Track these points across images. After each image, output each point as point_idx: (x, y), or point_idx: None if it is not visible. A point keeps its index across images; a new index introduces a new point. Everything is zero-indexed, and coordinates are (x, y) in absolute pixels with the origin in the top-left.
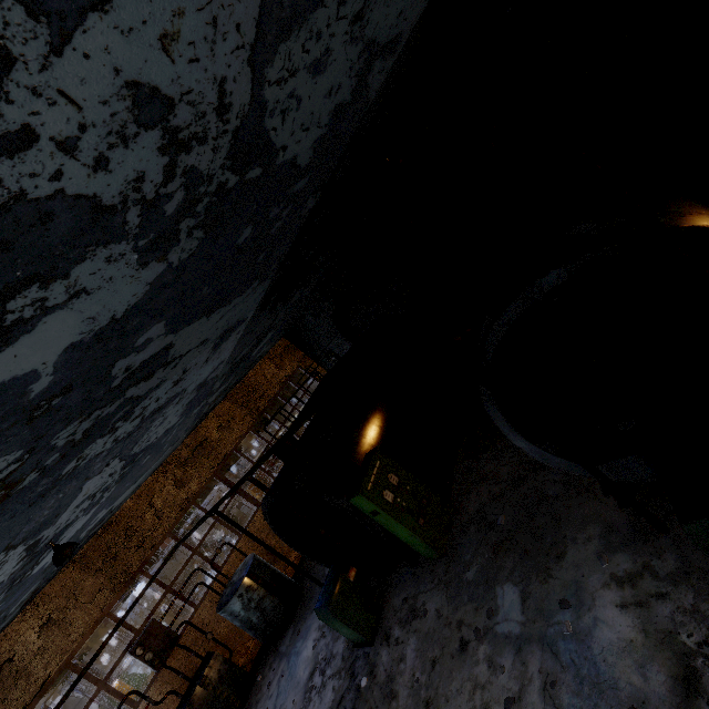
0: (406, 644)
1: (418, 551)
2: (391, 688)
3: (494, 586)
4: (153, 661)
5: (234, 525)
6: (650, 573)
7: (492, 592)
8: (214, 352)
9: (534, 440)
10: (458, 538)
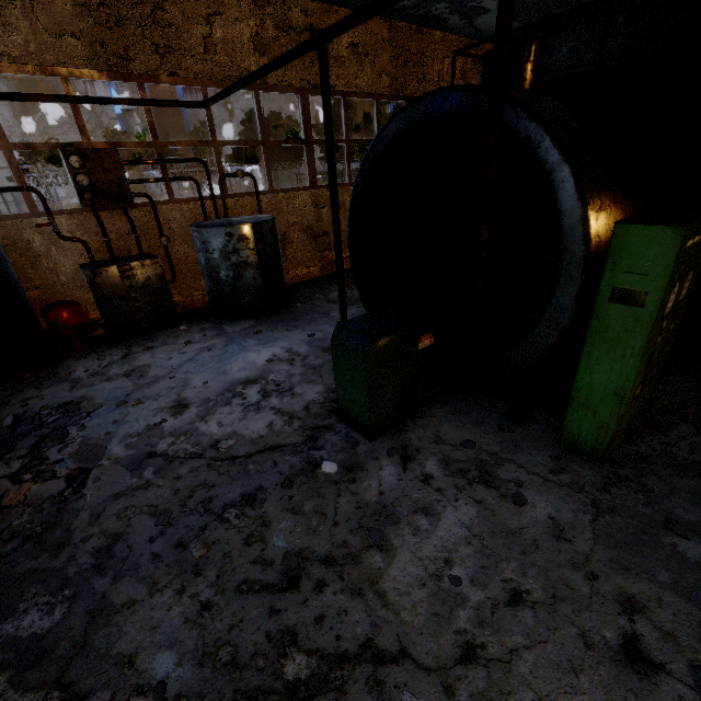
0: (447, 500)
1: (570, 415)
2: (384, 531)
3: None
4: (84, 191)
5: (325, 99)
6: None
7: None
8: None
9: None
10: (654, 466)
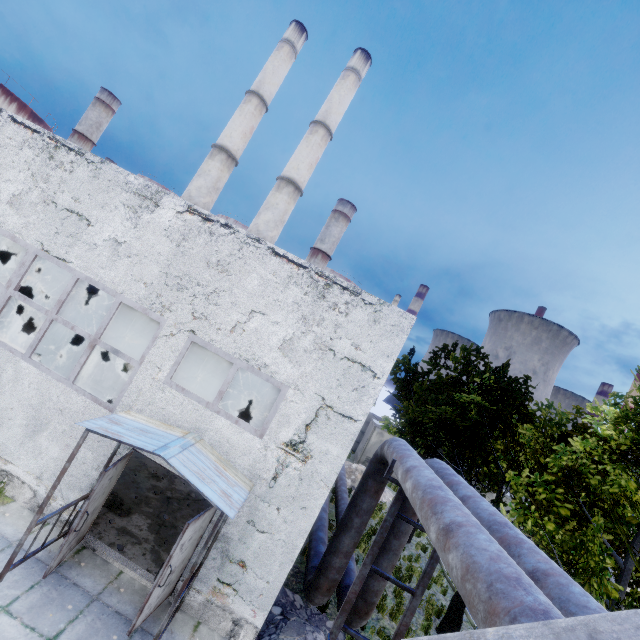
0: None
1: None
2: None
3: None
4: None
5: None
6: None
7: None
8: None
9: None
10: None
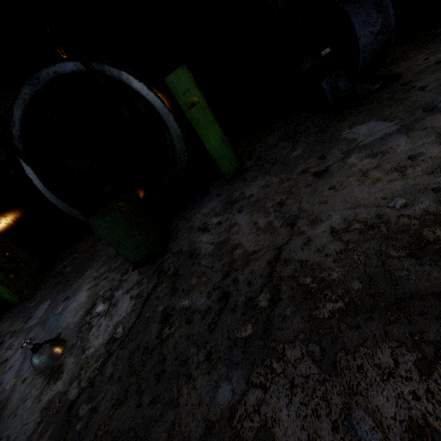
0: None
1: (4, 298)
2: None
3: (41, 304)
4: None
5: None
6: (109, 270)
7: (37, 308)
8: None
9: (61, 197)
10: (41, 287)
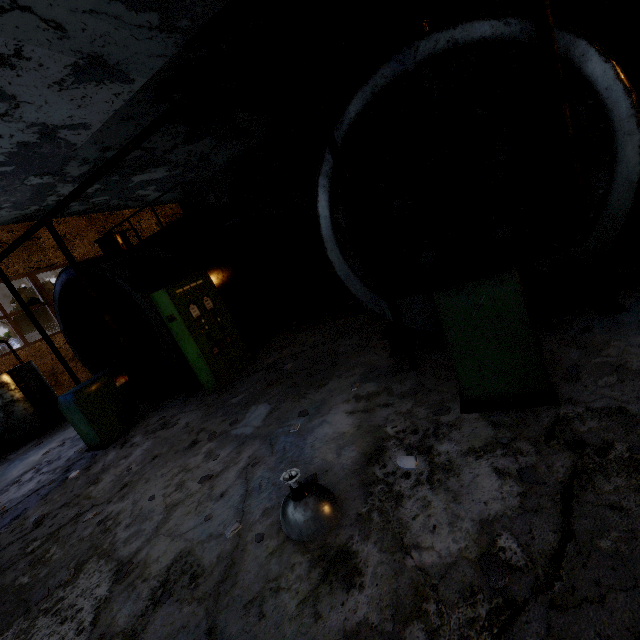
0: (139, 446)
1: (199, 377)
2: (98, 476)
3: (251, 406)
4: None
5: (10, 288)
6: (388, 392)
7: (246, 409)
8: (74, 83)
9: (347, 253)
10: (242, 378)
